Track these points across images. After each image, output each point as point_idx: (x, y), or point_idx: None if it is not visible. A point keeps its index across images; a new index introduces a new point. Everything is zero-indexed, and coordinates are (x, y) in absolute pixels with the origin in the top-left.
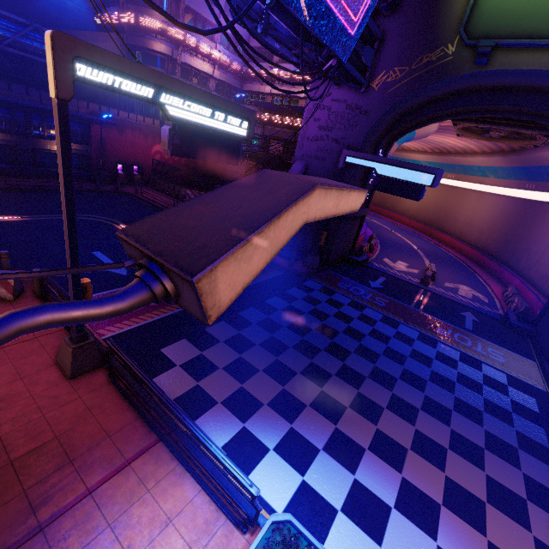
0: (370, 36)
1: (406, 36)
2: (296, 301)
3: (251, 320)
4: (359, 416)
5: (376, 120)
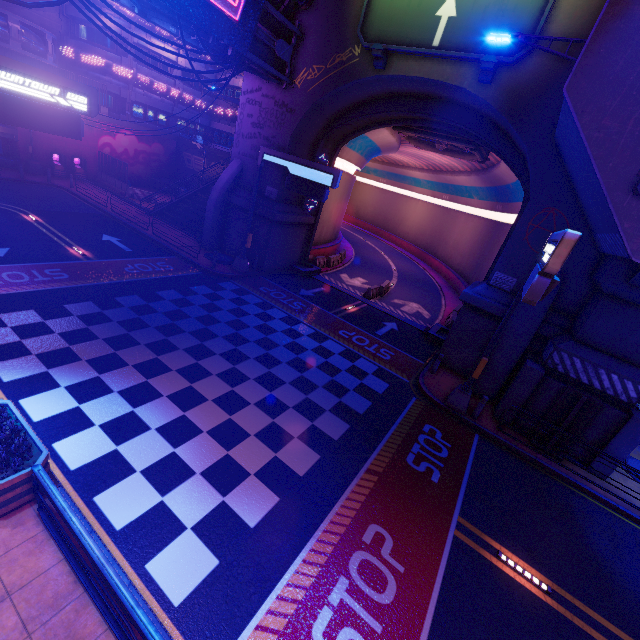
0: (286, 30)
1: (321, 33)
2: (194, 296)
3: (125, 304)
4: (180, 377)
5: (300, 119)
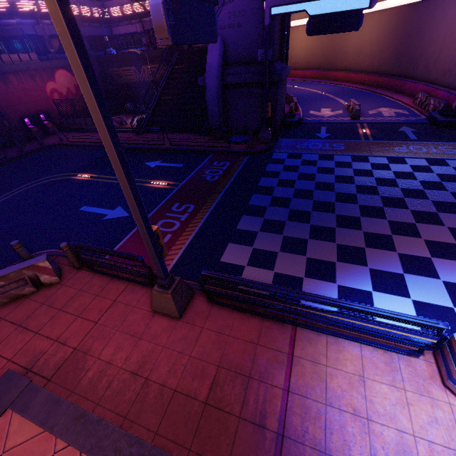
0: None
1: None
2: (280, 174)
3: (263, 204)
4: (405, 237)
5: None
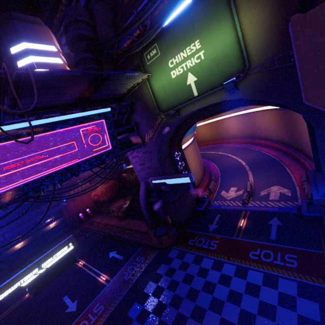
0: (130, 127)
1: (144, 118)
2: (161, 279)
3: (133, 316)
4: None
5: (157, 153)
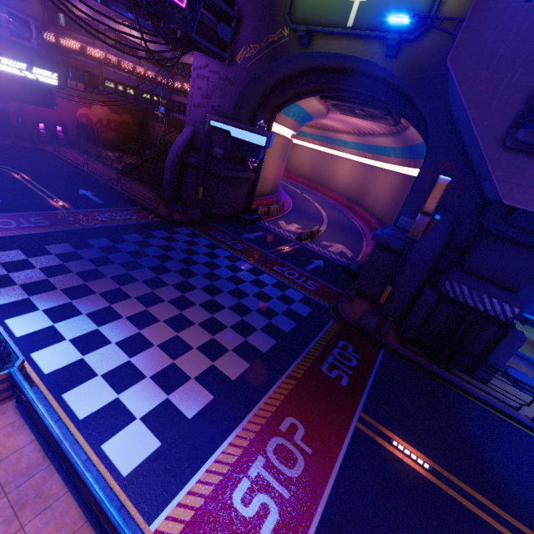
0: (227, 15)
1: (256, 17)
2: (153, 238)
3: (95, 245)
4: (138, 302)
5: (240, 91)
